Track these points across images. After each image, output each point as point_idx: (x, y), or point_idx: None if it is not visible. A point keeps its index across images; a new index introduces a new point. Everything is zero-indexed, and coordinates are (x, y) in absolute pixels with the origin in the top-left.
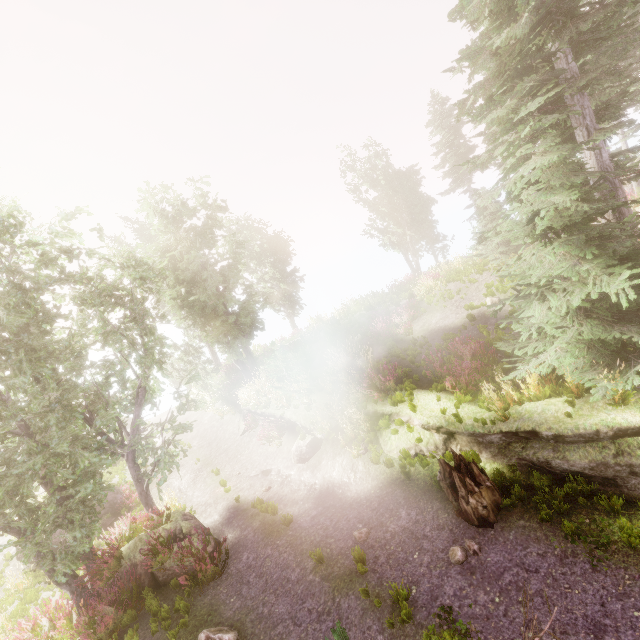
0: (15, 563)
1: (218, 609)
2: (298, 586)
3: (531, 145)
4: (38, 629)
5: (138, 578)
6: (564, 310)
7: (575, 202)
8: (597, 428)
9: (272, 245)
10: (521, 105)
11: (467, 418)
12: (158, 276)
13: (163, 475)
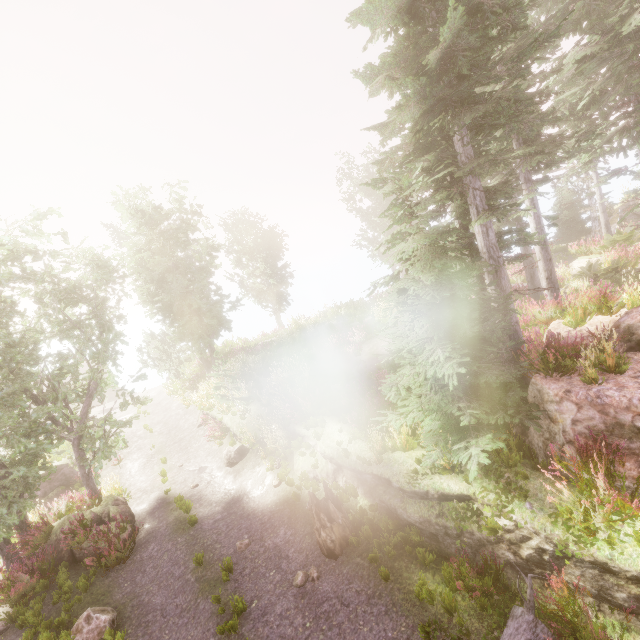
0: None
1: (112, 591)
2: (177, 582)
3: (404, 226)
4: None
5: (56, 553)
6: (422, 378)
7: (429, 287)
8: (428, 489)
9: (266, 241)
10: (422, 177)
11: (354, 454)
12: (121, 278)
13: (99, 463)
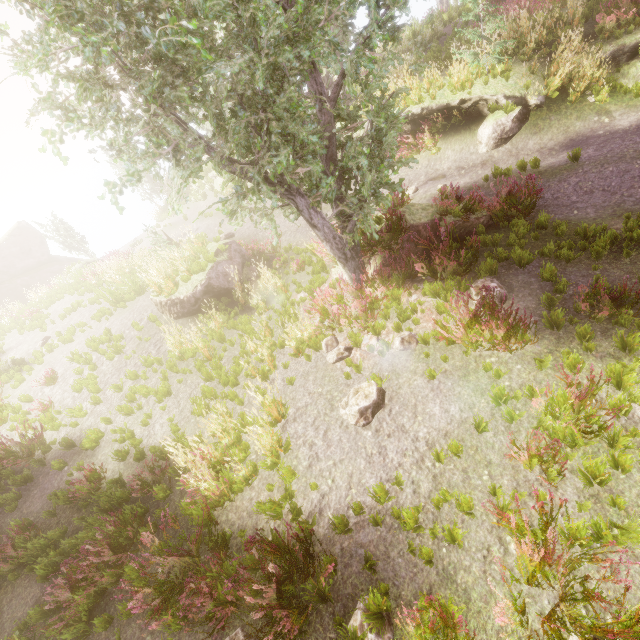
0: (167, 322)
1: (571, 219)
2: None
3: None
4: (345, 301)
5: (452, 226)
6: None
7: None
8: None
9: None
10: None
11: None
12: None
13: None
